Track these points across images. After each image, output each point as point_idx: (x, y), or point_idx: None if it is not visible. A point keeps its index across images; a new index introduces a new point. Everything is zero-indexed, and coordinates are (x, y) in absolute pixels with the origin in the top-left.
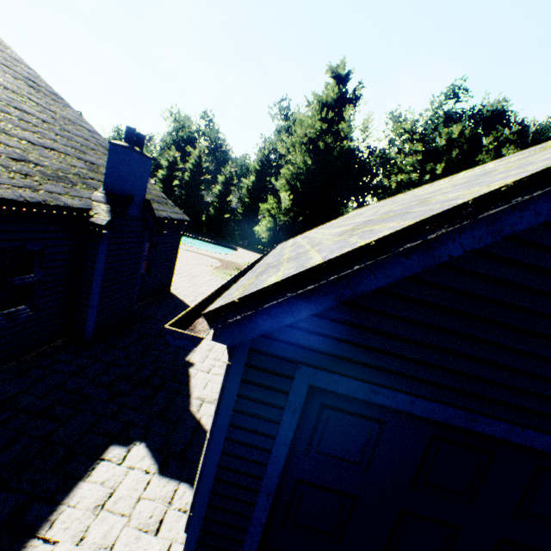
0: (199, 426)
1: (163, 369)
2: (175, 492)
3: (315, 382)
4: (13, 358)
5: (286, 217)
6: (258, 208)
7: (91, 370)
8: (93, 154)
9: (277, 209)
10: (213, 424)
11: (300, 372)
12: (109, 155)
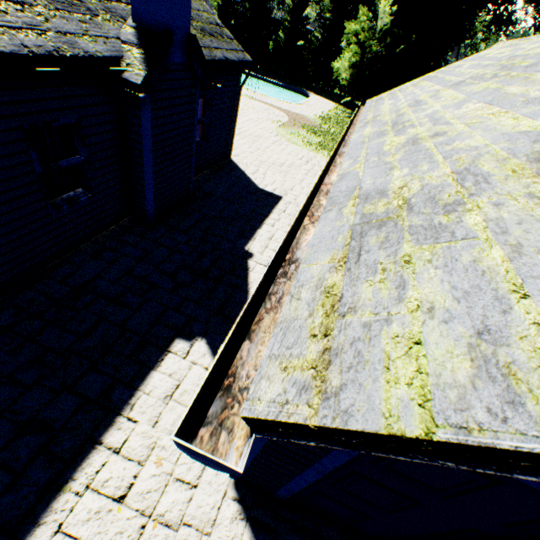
0: None
1: (222, 260)
2: None
3: None
4: (86, 239)
5: (379, 45)
6: (342, 30)
7: (156, 256)
8: None
9: (369, 32)
10: None
11: None
12: None
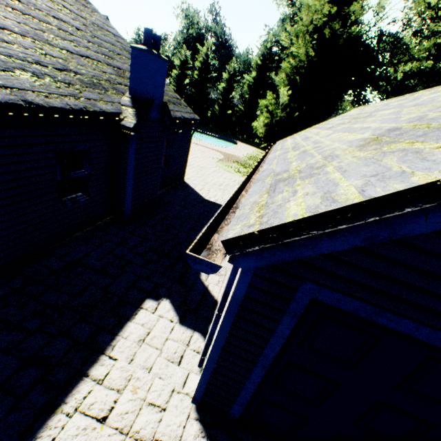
0: (207, 292)
1: (180, 245)
2: (190, 337)
3: (317, 297)
4: (80, 229)
5: (282, 113)
6: (257, 104)
7: (130, 242)
8: (119, 59)
9: (275, 105)
10: (221, 305)
11: (304, 287)
12: (131, 60)
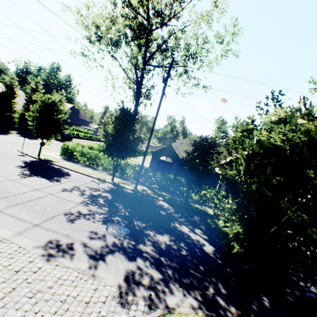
0: None
1: None
2: None
3: None
4: None
5: None
6: None
7: None
8: None
9: None
10: None
11: None
12: None
